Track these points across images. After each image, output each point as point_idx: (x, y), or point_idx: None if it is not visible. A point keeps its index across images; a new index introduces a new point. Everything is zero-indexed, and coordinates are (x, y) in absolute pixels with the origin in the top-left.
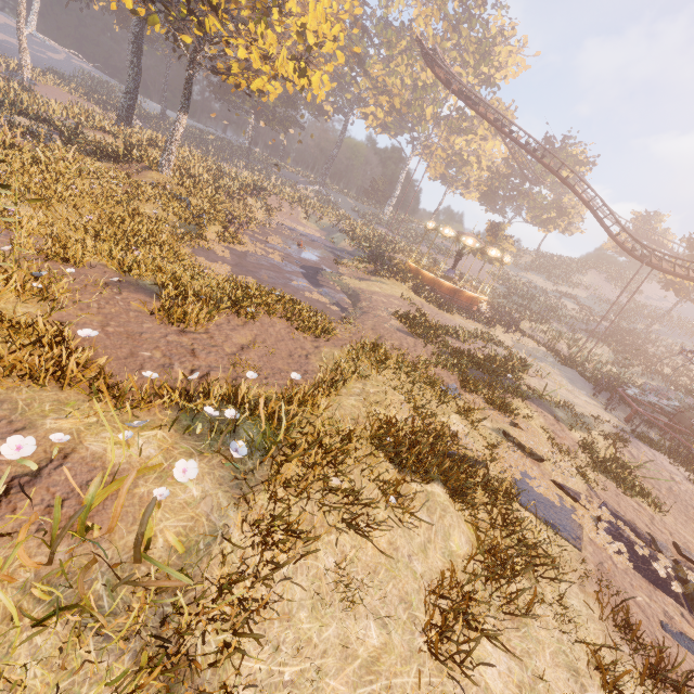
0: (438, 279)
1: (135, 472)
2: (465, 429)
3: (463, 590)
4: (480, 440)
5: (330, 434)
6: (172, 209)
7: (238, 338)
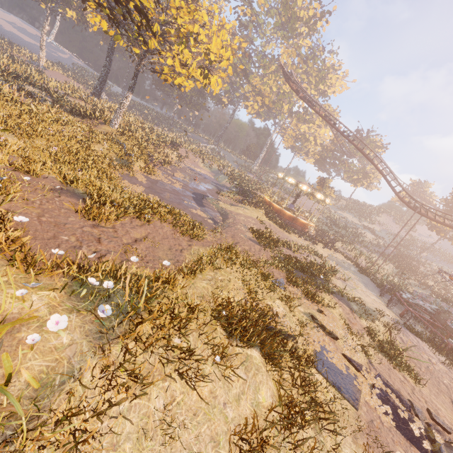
0: (283, 209)
1: None
2: (284, 311)
3: (262, 434)
4: (294, 320)
5: (179, 305)
6: (113, 149)
7: (134, 234)
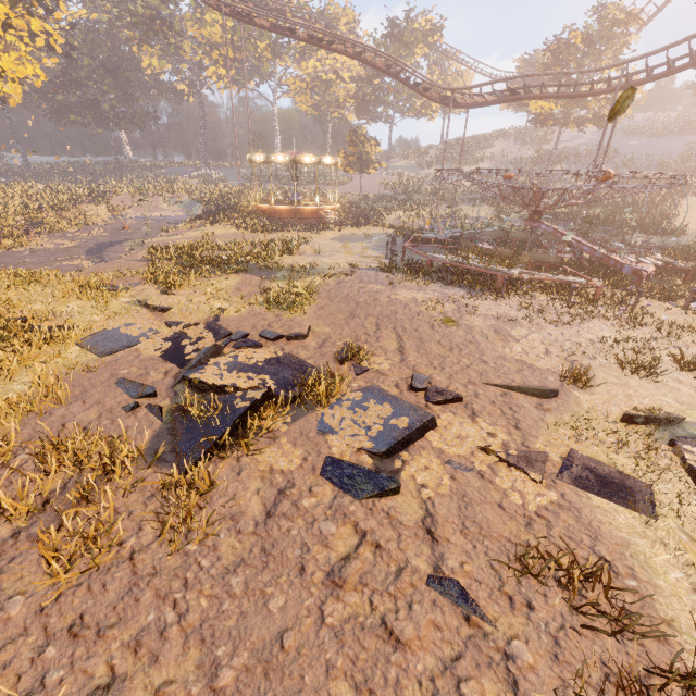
0: (272, 207)
1: None
2: (76, 309)
3: None
4: (99, 313)
5: None
6: None
7: None
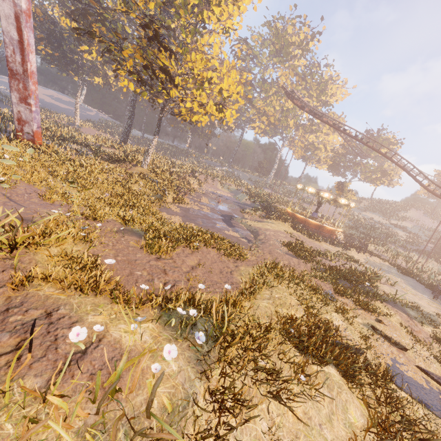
0: (307, 219)
1: (148, 353)
2: (344, 324)
3: None
4: (356, 333)
5: (255, 327)
6: (148, 186)
7: (189, 262)
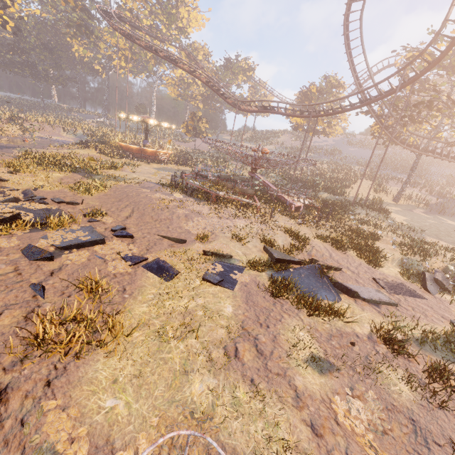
0: (127, 145)
1: None
2: None
3: None
4: None
5: None
6: None
7: None
